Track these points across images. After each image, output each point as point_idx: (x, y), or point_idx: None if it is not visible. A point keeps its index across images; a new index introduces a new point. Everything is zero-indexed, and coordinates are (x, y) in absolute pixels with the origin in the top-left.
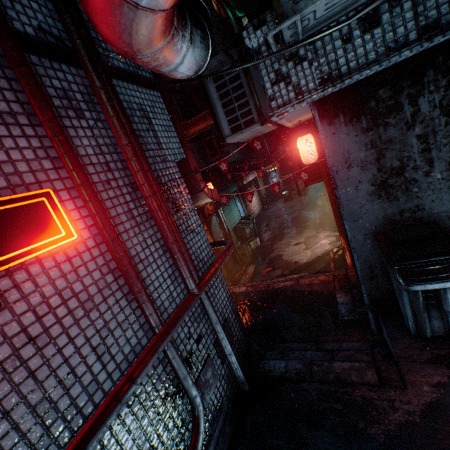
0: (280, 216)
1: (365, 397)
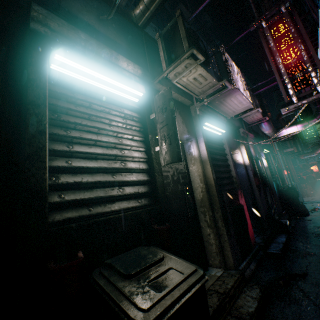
0: None
1: None
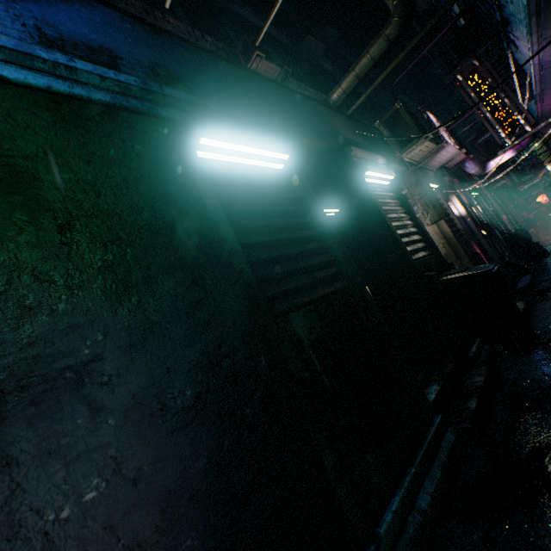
0: None
1: None
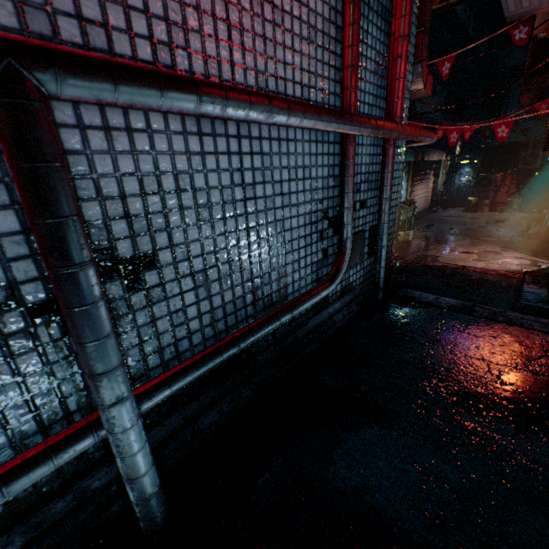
0: (452, 222)
1: (548, 341)
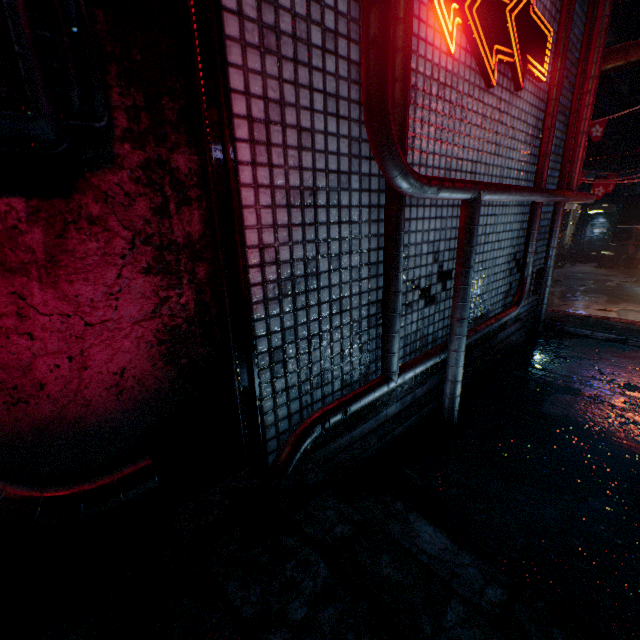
0: (583, 279)
1: None
